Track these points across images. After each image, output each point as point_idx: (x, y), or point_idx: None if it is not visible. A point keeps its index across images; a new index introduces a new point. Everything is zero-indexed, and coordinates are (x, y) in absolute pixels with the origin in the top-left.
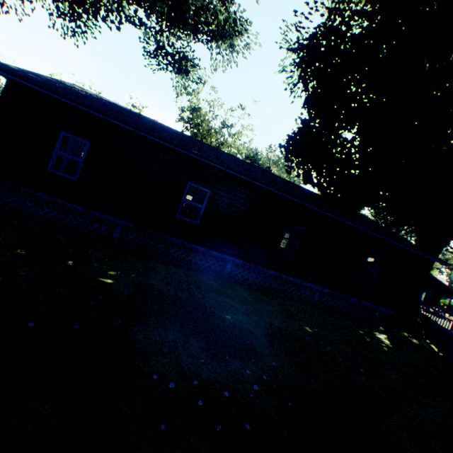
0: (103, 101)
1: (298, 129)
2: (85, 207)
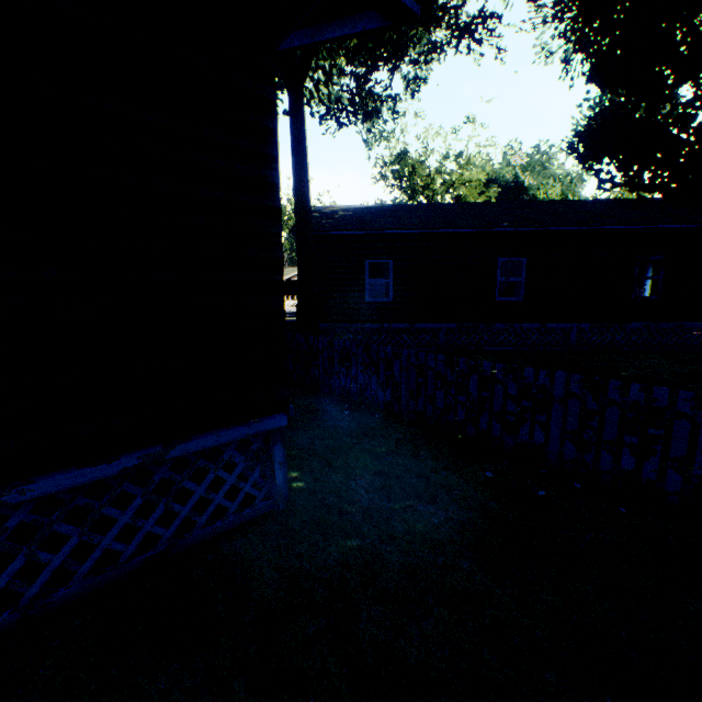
0: (365, 212)
1: (590, 119)
2: (407, 323)
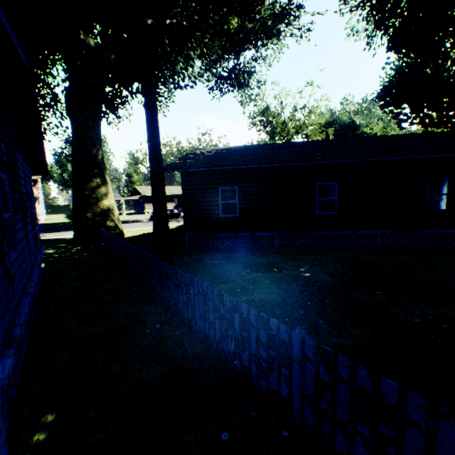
0: (223, 152)
1: (390, 76)
2: (250, 232)
